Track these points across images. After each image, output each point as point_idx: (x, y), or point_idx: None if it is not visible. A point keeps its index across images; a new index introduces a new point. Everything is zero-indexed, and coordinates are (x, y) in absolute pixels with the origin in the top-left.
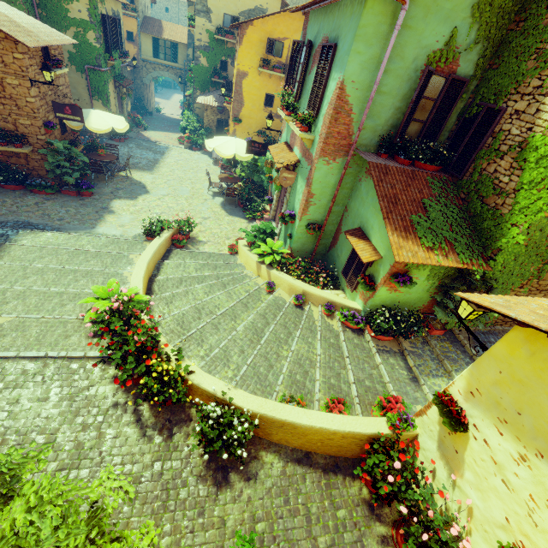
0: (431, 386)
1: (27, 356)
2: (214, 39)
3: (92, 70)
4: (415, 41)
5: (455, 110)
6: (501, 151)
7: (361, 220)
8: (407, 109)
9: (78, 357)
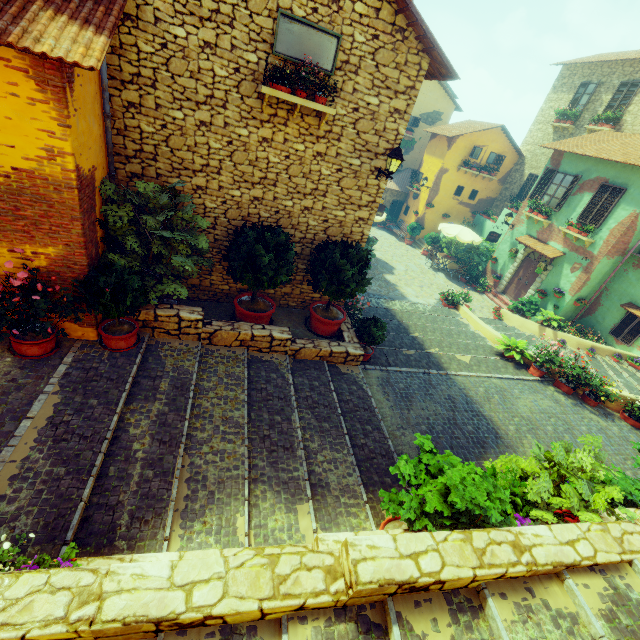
0: None
1: (508, 377)
2: None
3: None
4: None
5: None
6: None
7: (632, 298)
8: None
9: (527, 380)
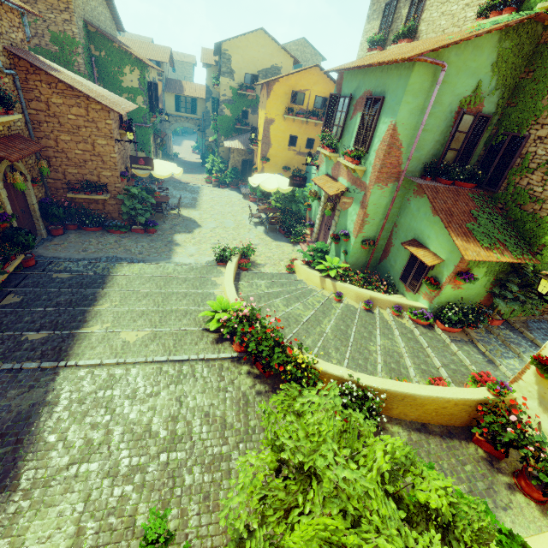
0: (507, 365)
1: (175, 359)
2: (237, 94)
3: (139, 127)
4: (450, 91)
5: (482, 139)
6: (530, 168)
7: (415, 232)
8: (444, 141)
9: (213, 359)
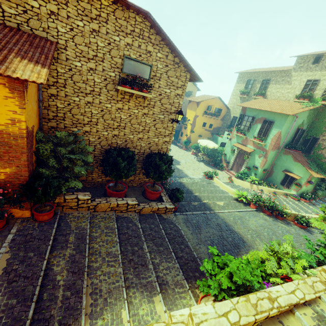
0: None
1: (242, 210)
2: None
3: None
4: (296, 123)
5: (302, 137)
6: (321, 148)
7: (286, 167)
8: (292, 137)
9: (250, 210)
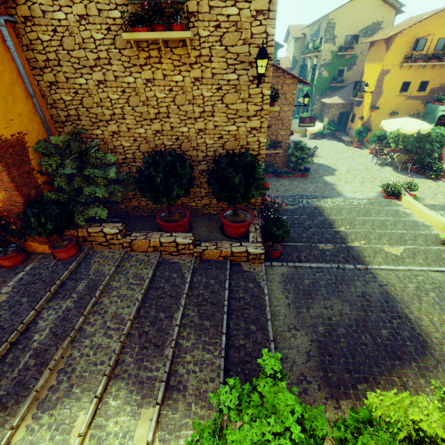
0: None
1: None
2: (335, 56)
3: None
4: None
5: None
6: None
7: None
8: None
9: None
